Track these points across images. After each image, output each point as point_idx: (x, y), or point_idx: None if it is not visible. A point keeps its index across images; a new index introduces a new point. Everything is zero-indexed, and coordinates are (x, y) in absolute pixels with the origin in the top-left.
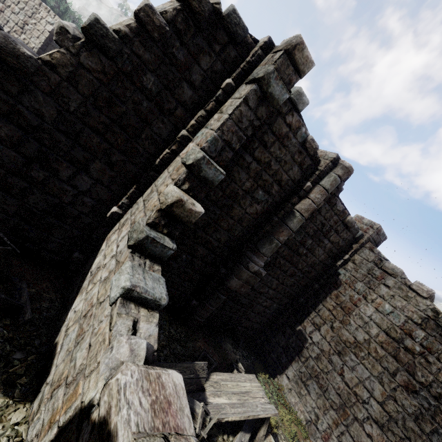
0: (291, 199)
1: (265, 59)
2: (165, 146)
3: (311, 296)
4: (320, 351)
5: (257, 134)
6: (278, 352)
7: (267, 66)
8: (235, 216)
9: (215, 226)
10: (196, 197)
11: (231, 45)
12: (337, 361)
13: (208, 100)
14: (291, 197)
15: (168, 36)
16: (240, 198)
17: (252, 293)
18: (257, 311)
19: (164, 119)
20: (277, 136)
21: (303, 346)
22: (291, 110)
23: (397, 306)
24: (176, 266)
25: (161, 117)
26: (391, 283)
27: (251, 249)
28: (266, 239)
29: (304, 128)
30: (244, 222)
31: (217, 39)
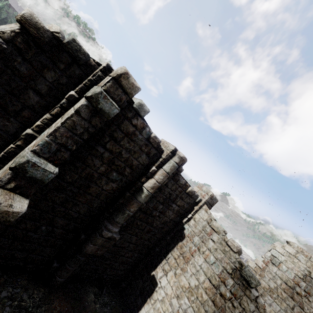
0: (140, 179)
1: (104, 79)
2: (13, 140)
3: (164, 246)
4: (165, 294)
5: (107, 131)
6: (136, 294)
7: (95, 88)
8: (93, 192)
9: (74, 202)
10: (24, 193)
11: (75, 65)
12: (175, 304)
13: (55, 105)
14: (141, 177)
15: (7, 52)
16: (96, 179)
17: (114, 249)
18: (120, 261)
19: (9, 118)
20: (126, 133)
21: (154, 289)
22: (135, 115)
23: (218, 258)
24: (36, 236)
25: (7, 116)
26: (216, 239)
27: (108, 218)
28: (120, 210)
29: (148, 128)
30: (102, 197)
31: (61, 59)
